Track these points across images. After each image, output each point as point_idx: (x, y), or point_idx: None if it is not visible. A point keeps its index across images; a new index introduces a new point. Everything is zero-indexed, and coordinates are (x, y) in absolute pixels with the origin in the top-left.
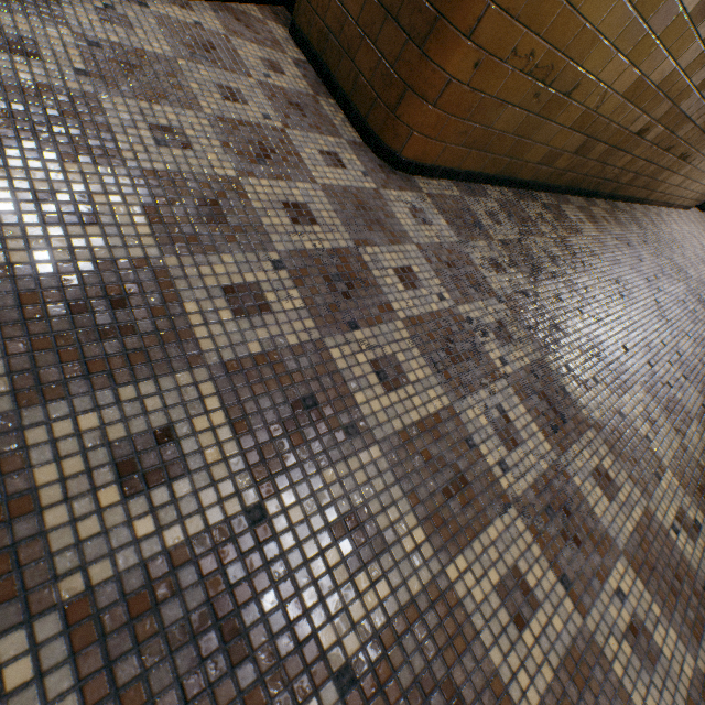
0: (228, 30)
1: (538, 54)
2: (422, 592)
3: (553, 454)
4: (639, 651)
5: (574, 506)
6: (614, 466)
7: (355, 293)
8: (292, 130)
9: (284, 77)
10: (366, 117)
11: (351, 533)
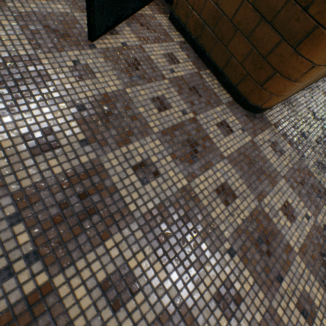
0: (139, 38)
1: None
2: None
3: None
4: None
5: None
6: None
7: (271, 247)
8: (198, 114)
9: (179, 65)
10: (236, 84)
11: None
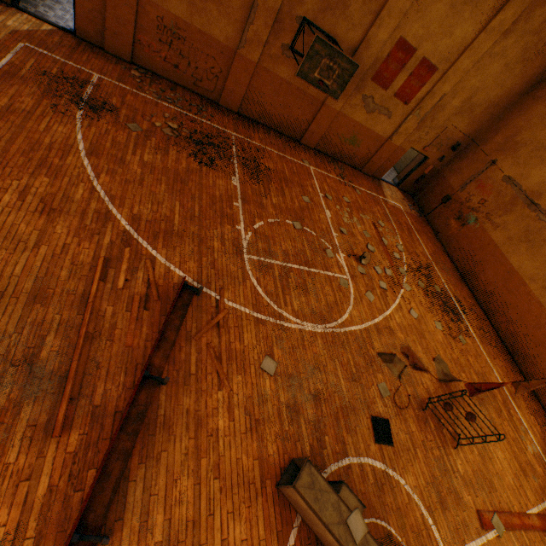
0: None
1: None
2: None
3: None
4: None
5: None
6: None
7: None
8: None
9: None
10: None
11: None
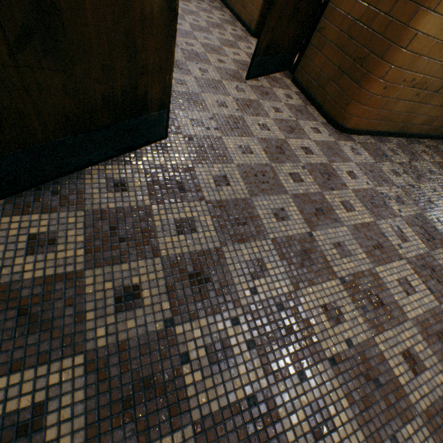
0: (271, 85)
1: (416, 79)
2: (366, 270)
3: (426, 249)
4: None
5: (437, 270)
6: None
7: (331, 179)
8: (299, 120)
9: (293, 100)
10: (329, 112)
11: (339, 248)
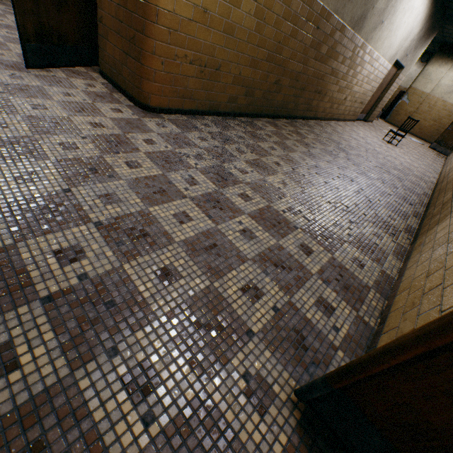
0: (69, 76)
1: (189, 56)
2: (136, 212)
3: (217, 188)
4: (245, 236)
5: (224, 201)
6: (253, 194)
7: (121, 145)
8: (97, 103)
9: (96, 88)
10: (132, 95)
11: (107, 198)
